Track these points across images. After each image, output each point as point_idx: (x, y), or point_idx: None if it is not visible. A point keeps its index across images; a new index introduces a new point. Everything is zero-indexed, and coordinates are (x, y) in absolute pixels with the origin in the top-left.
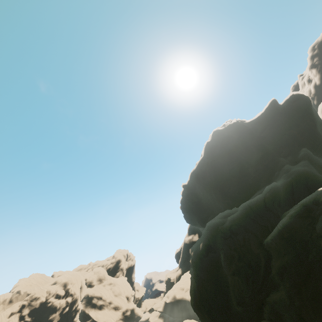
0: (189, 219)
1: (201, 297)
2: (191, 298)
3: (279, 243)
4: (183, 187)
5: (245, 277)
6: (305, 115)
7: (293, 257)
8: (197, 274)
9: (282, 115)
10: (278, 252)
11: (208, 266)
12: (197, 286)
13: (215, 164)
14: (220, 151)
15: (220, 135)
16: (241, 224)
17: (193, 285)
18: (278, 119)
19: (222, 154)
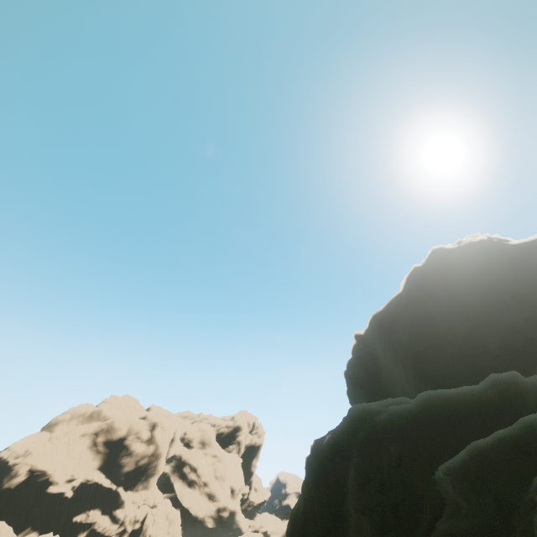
0: (354, 398)
1: (304, 529)
2: (290, 521)
3: (459, 487)
4: (355, 338)
5: (380, 526)
6: None
7: (476, 528)
8: (309, 485)
9: None
10: (457, 507)
11: (329, 479)
12: (304, 506)
13: (418, 309)
14: (434, 288)
15: (443, 259)
16: (409, 426)
17: (299, 501)
18: None
19: (436, 295)
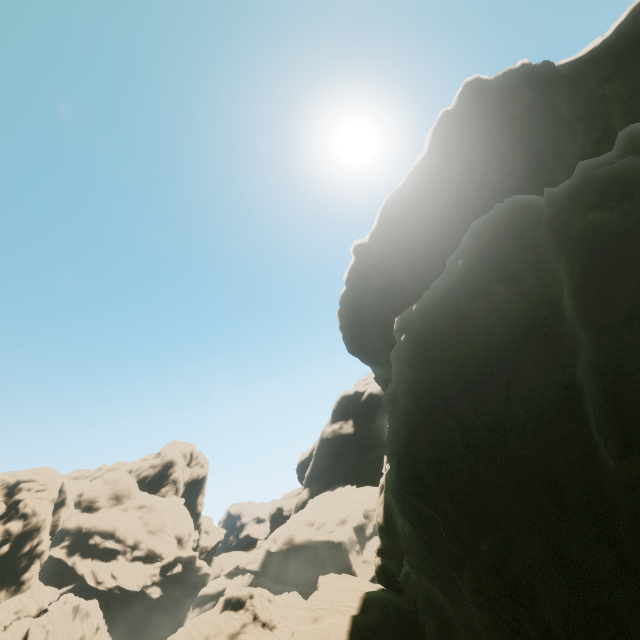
0: (357, 340)
1: (438, 451)
2: (398, 457)
3: None
4: (355, 252)
5: None
6: None
7: None
8: (434, 369)
9: None
10: None
11: (482, 335)
12: (423, 416)
13: (466, 155)
14: (481, 126)
15: (481, 93)
16: None
17: (405, 416)
18: None
19: (487, 130)
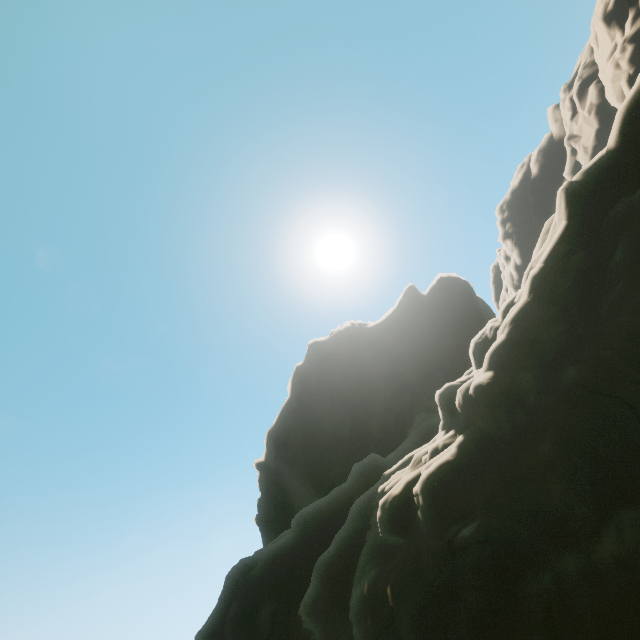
0: None
1: None
2: None
3: (319, 625)
4: (257, 468)
5: None
6: (466, 315)
7: None
8: None
9: (427, 314)
10: None
11: None
12: None
13: (305, 413)
14: (316, 385)
15: (320, 352)
16: (284, 567)
17: None
18: (423, 322)
19: (318, 392)
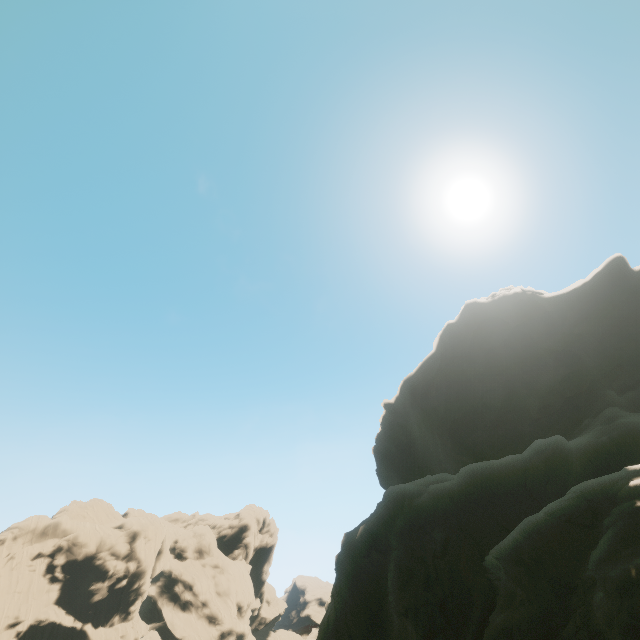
0: (386, 478)
1: None
2: (318, 638)
3: (512, 571)
4: (385, 407)
5: (427, 629)
6: None
7: (533, 616)
8: (341, 590)
9: (633, 294)
10: (510, 594)
11: (365, 580)
12: (335, 616)
13: (453, 372)
14: (469, 347)
15: (478, 314)
16: (453, 507)
17: (329, 611)
18: (624, 303)
19: (472, 354)
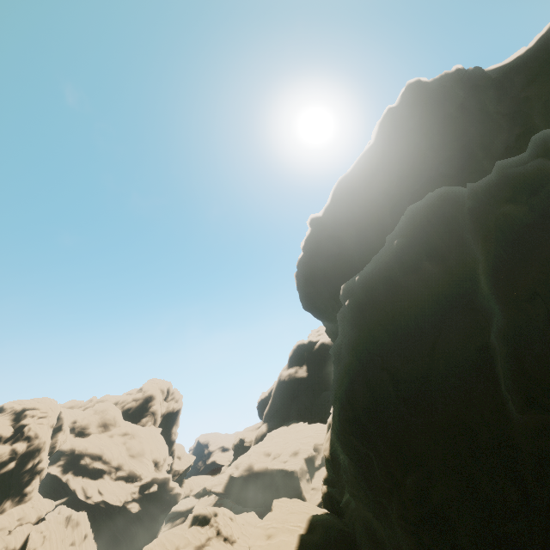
0: (311, 298)
1: (374, 399)
2: (340, 403)
3: None
4: (311, 224)
5: None
6: None
7: None
8: (372, 330)
9: None
10: None
11: (413, 303)
12: (362, 369)
13: (406, 146)
14: (420, 121)
15: (421, 93)
16: None
17: (347, 369)
18: None
19: (425, 125)
